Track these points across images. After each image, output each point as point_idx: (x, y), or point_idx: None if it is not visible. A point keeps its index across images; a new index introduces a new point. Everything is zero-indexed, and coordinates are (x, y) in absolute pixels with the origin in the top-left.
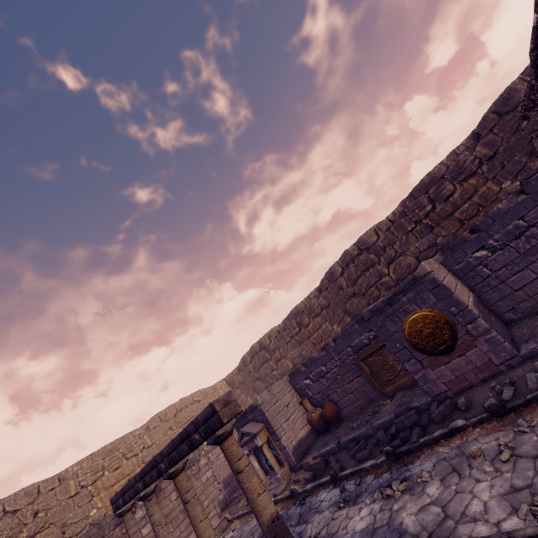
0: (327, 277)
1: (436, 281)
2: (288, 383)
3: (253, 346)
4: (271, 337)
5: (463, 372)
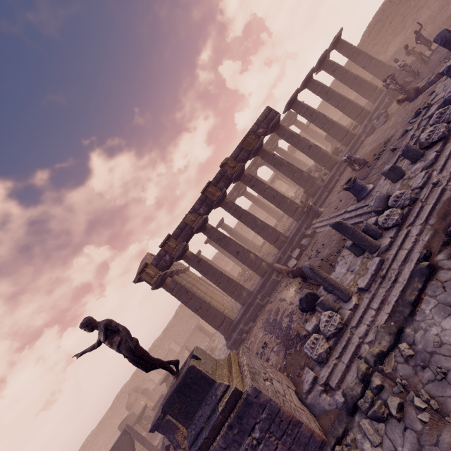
0: (113, 404)
1: None
2: (104, 449)
3: (84, 444)
4: (92, 435)
5: None
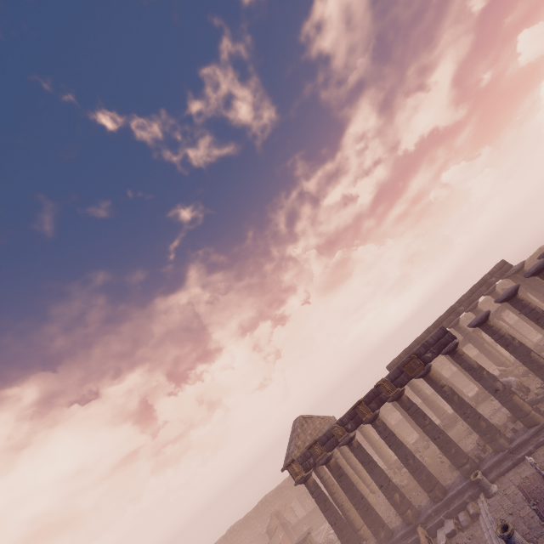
0: (257, 507)
1: None
2: None
3: (231, 529)
4: (238, 526)
5: None
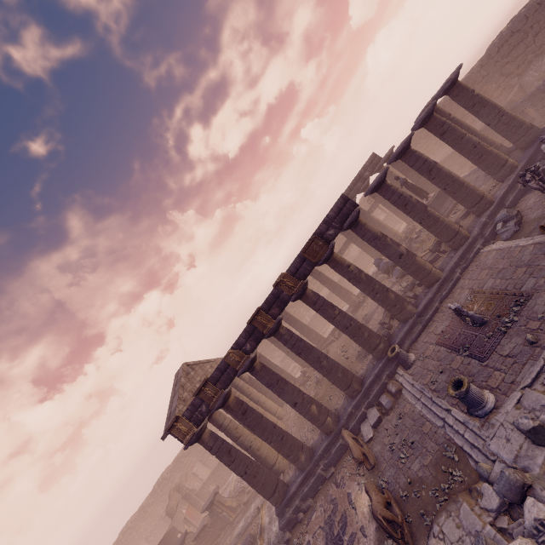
0: (153, 491)
1: None
2: (145, 542)
3: (124, 530)
4: (132, 522)
5: None
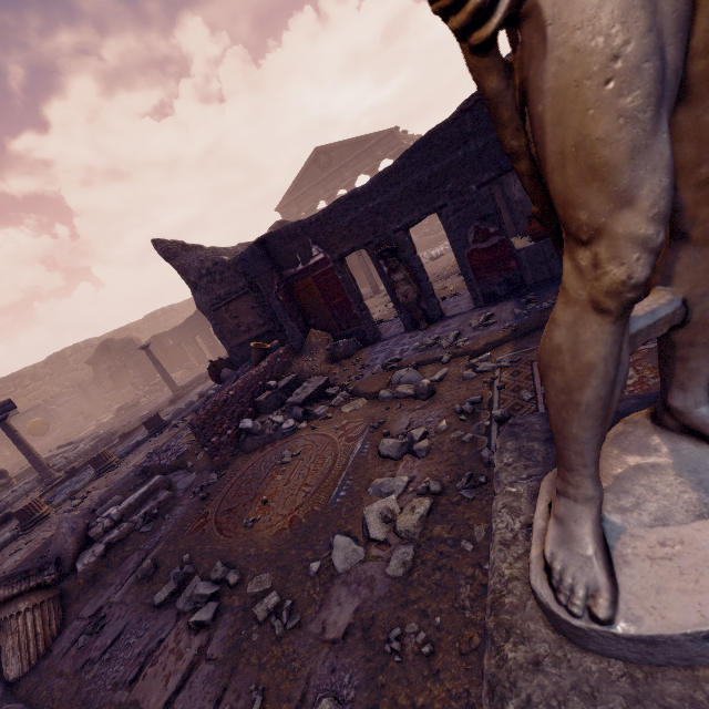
0: None
1: (47, 407)
2: None
3: None
4: None
5: (49, 442)
